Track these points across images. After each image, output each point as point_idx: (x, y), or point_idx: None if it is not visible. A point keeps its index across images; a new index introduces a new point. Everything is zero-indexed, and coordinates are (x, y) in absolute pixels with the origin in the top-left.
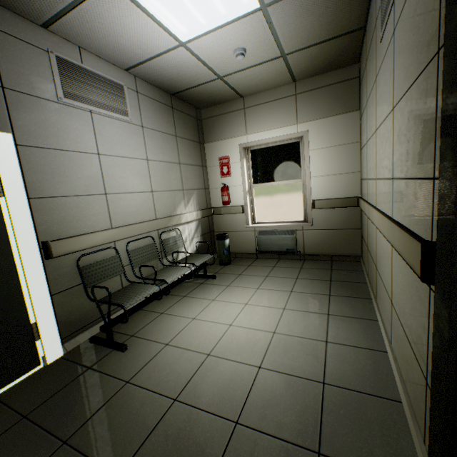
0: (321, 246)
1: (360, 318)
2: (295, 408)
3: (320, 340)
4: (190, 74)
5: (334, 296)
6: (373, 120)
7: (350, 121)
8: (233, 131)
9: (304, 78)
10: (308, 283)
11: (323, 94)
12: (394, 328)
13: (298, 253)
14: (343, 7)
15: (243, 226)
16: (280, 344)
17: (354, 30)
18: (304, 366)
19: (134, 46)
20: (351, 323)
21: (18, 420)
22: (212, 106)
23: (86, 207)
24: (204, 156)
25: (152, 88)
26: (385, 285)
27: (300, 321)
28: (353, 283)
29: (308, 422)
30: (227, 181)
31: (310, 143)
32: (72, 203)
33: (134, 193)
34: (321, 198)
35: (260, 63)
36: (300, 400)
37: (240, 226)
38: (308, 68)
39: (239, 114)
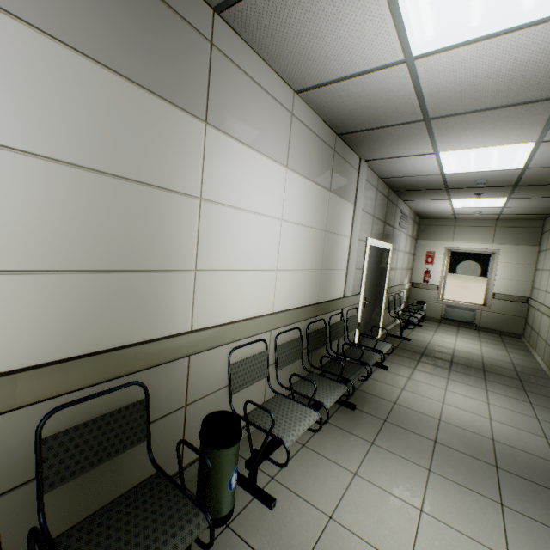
0: (493, 324)
1: (525, 355)
2: (503, 365)
3: (506, 356)
4: (439, 212)
5: (508, 347)
6: (548, 264)
7: (531, 251)
8: (442, 237)
9: (504, 219)
10: (488, 340)
11: (515, 231)
12: (545, 351)
13: (473, 325)
14: (542, 211)
15: (434, 299)
16: (487, 353)
17: (545, 214)
18: (502, 359)
19: (429, 206)
20: (520, 355)
21: (395, 347)
22: (431, 219)
23: (392, 274)
24: (415, 248)
25: (412, 212)
26: (543, 338)
27: (492, 350)
28: (518, 345)
29: (509, 367)
30: (429, 267)
31: (499, 258)
32: (391, 272)
33: (399, 269)
34: (500, 293)
35: (483, 214)
36: (504, 364)
37: (431, 298)
38: (509, 218)
39: (450, 228)
